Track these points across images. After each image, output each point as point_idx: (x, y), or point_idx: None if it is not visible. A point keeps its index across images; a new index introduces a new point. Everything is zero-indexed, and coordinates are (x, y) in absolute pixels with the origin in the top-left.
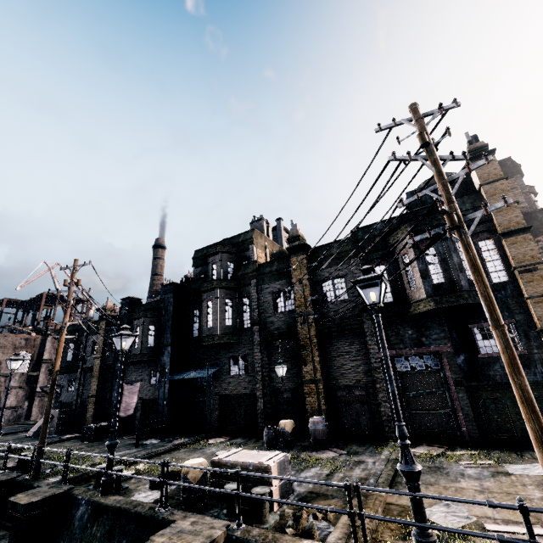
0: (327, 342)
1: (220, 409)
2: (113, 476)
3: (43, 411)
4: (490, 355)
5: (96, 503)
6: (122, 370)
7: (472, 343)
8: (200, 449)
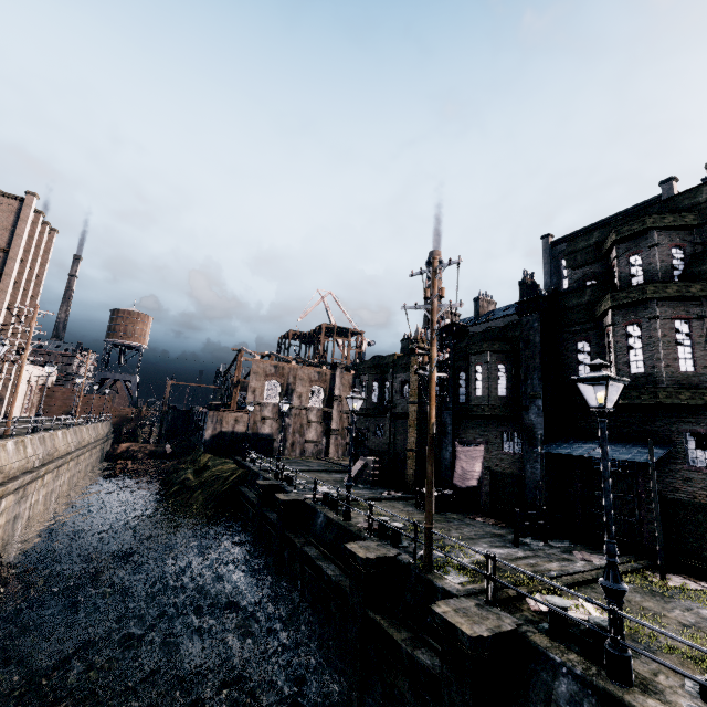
0: None
1: (661, 521)
2: (628, 651)
3: (338, 450)
4: None
5: (614, 698)
6: (452, 423)
7: None
8: (668, 596)
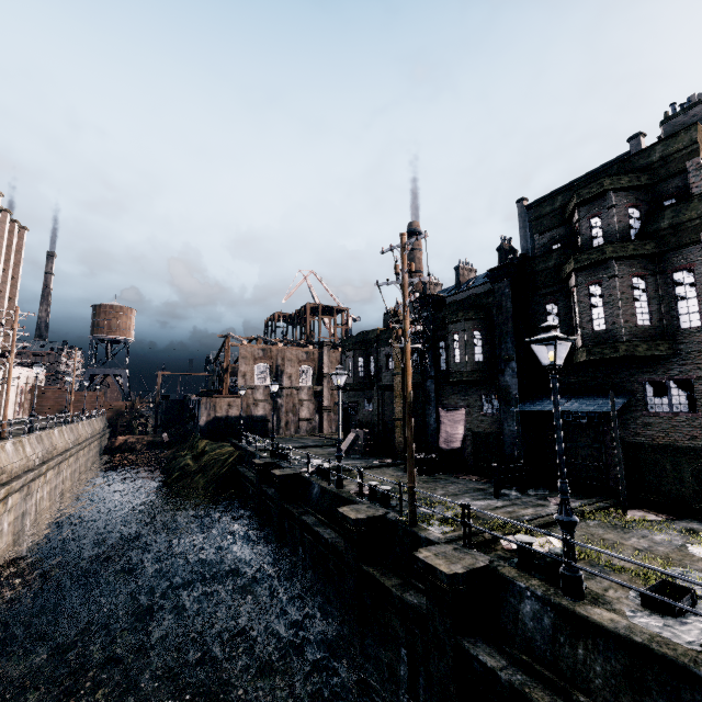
0: None
1: (625, 464)
2: (579, 572)
3: (331, 425)
4: None
5: (567, 610)
6: (435, 391)
7: None
8: (628, 528)
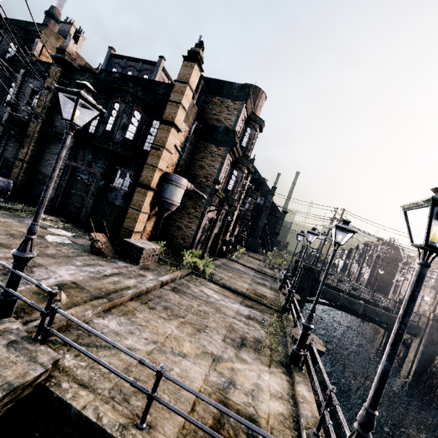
0: (48, 142)
1: None
2: None
3: None
4: (115, 186)
5: None
6: None
7: (112, 177)
8: None
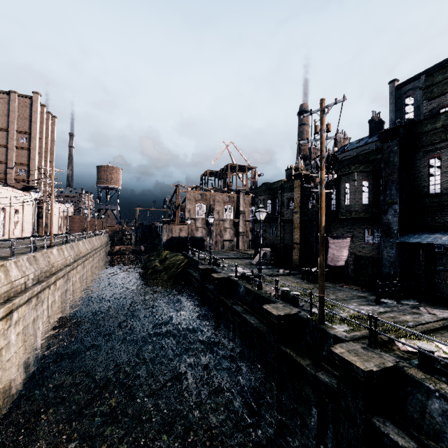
0: None
1: None
2: None
3: (244, 244)
4: None
5: None
6: (325, 225)
7: None
8: None
